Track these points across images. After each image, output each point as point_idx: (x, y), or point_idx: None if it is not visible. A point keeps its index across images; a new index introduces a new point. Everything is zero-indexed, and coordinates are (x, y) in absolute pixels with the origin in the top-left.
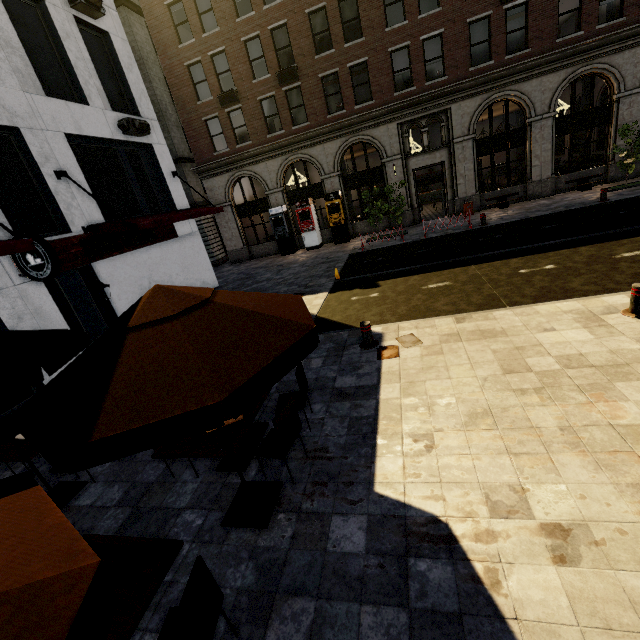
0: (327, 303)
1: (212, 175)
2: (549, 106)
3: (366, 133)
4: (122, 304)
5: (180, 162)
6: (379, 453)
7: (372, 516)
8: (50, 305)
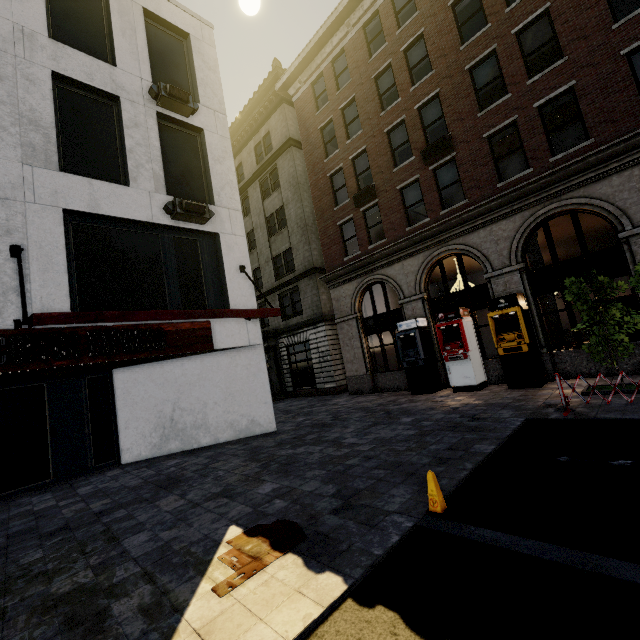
0: None
1: (340, 283)
2: None
3: (577, 194)
4: (128, 434)
5: (315, 272)
6: None
7: None
8: None
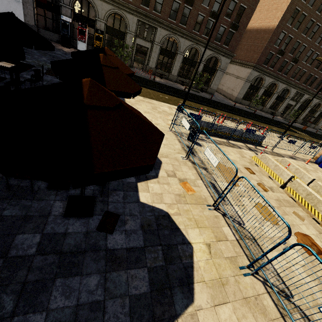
0: None
1: None
2: (184, 51)
3: (124, 13)
4: None
5: None
6: None
7: None
8: None
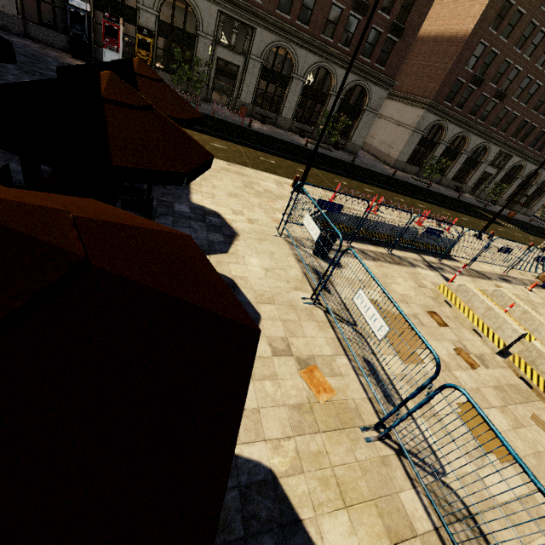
0: None
1: None
2: (305, 74)
3: None
4: None
5: None
6: (192, 193)
7: (191, 206)
8: None
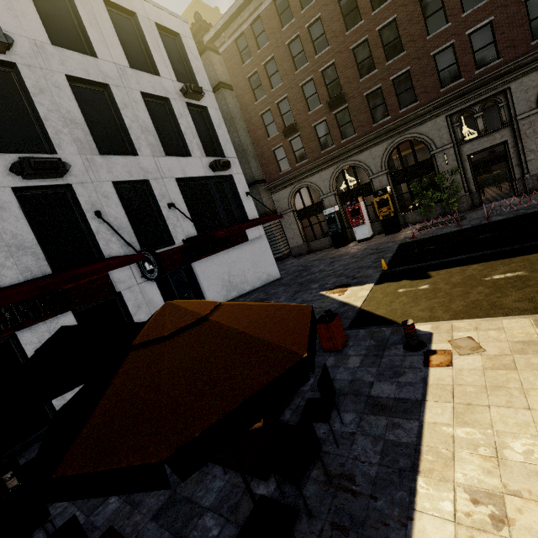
0: (372, 295)
1: (278, 190)
2: None
3: (412, 131)
4: (210, 293)
5: (256, 184)
6: (419, 506)
7: None
8: (158, 297)
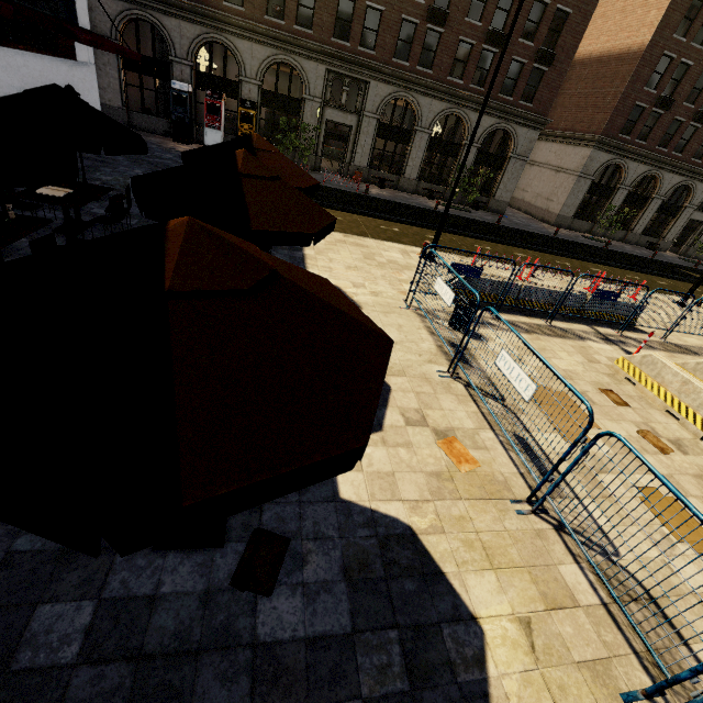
0: None
1: None
2: (430, 125)
3: (297, 59)
4: None
5: None
6: (308, 268)
7: None
8: None
